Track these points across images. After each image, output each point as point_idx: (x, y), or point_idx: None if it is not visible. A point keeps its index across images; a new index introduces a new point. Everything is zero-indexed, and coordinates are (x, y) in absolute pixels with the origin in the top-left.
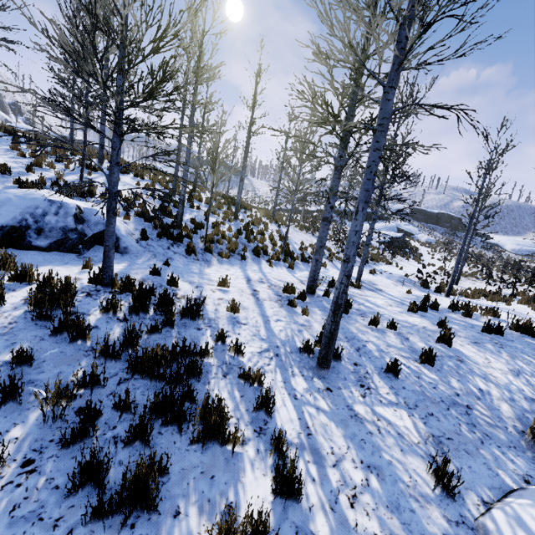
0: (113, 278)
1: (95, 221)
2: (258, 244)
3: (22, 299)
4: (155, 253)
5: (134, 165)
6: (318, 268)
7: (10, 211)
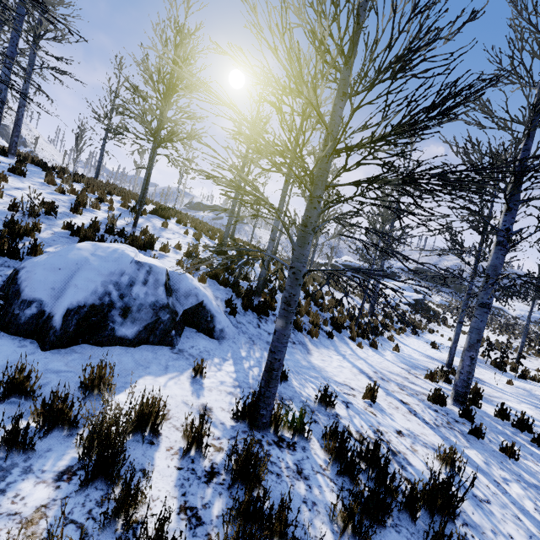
0: (274, 413)
1: (185, 292)
2: (328, 313)
3: (178, 510)
4: (250, 335)
5: (166, 209)
6: (473, 369)
7: (89, 280)
